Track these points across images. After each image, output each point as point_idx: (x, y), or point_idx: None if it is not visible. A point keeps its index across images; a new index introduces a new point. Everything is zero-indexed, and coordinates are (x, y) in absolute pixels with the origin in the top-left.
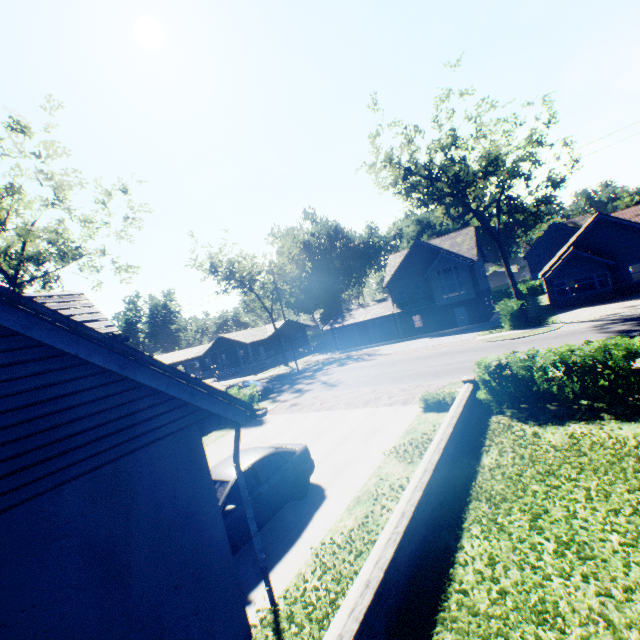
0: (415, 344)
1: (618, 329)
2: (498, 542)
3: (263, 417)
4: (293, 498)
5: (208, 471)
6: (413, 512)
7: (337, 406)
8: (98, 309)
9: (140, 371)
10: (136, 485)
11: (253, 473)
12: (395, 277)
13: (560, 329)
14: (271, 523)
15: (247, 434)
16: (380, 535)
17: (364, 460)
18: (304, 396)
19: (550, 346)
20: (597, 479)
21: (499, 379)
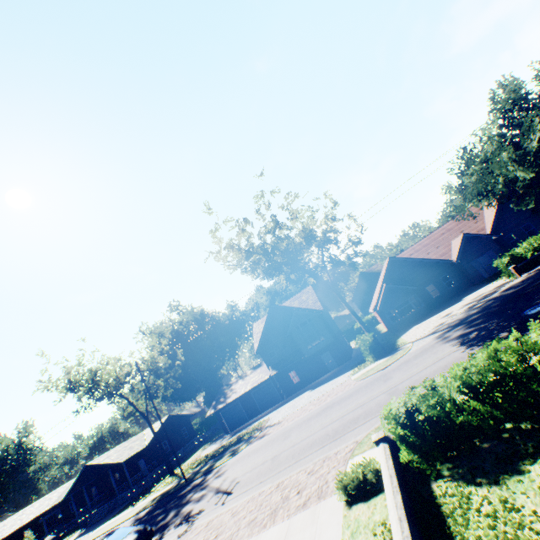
0: (300, 401)
1: (456, 335)
2: None
3: None
4: None
5: None
6: None
7: (238, 534)
8: None
9: None
10: None
11: None
12: (263, 341)
13: (413, 348)
14: None
15: None
16: None
17: None
18: (193, 527)
19: (418, 366)
20: None
21: (416, 428)
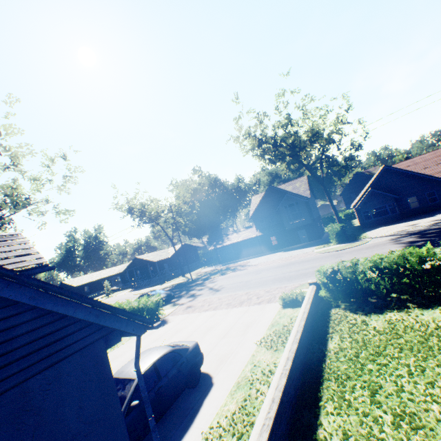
0: (273, 257)
1: (407, 241)
2: (348, 417)
3: (166, 318)
4: (187, 387)
5: (112, 379)
6: (281, 397)
7: (220, 306)
8: (31, 245)
9: (49, 300)
10: (43, 402)
11: (154, 370)
12: (257, 211)
13: (369, 242)
14: (170, 411)
15: (154, 332)
16: (256, 421)
17: (241, 350)
18: (196, 299)
19: (364, 254)
20: (413, 356)
21: (334, 281)
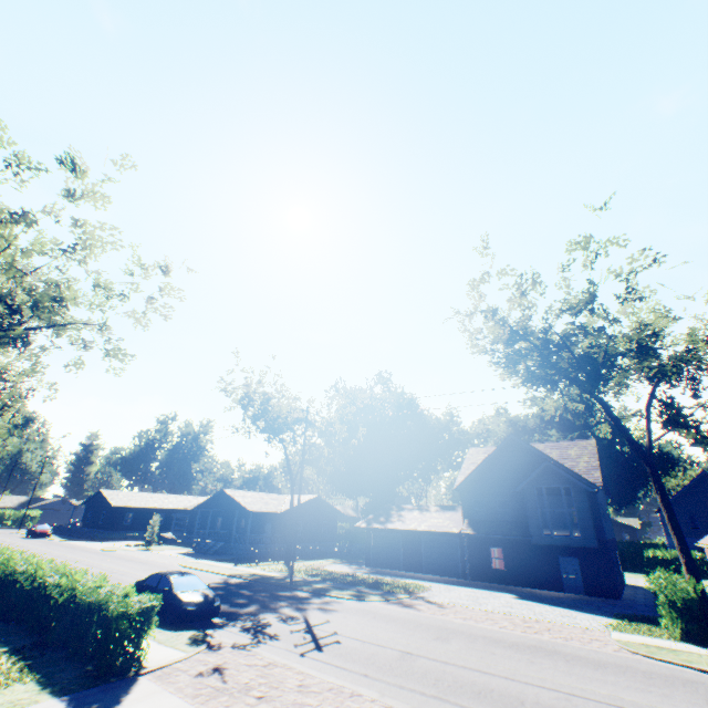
0: (490, 600)
1: None
2: None
3: (135, 681)
4: None
5: None
6: None
7: None
8: None
9: None
10: None
11: None
12: (473, 478)
13: None
14: None
15: None
16: None
17: None
18: (252, 651)
19: None
20: None
21: None
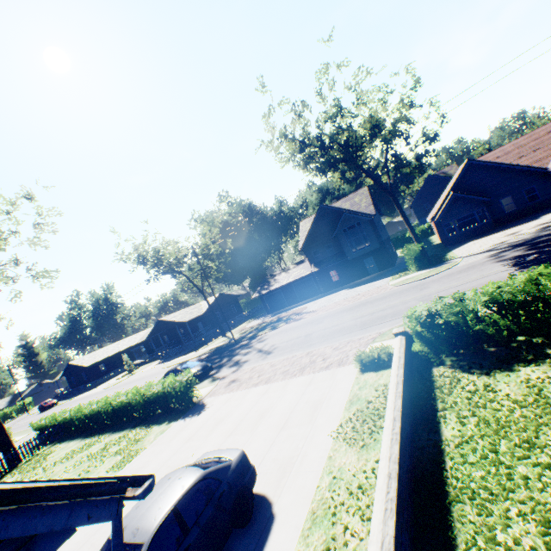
0: (336, 297)
1: (513, 255)
2: None
3: (203, 401)
4: (235, 528)
5: None
6: None
7: (274, 377)
8: None
9: None
10: None
11: (176, 519)
12: (308, 240)
13: (461, 263)
14: None
15: (187, 426)
16: None
17: (311, 449)
18: (242, 369)
19: (459, 281)
20: None
21: (432, 329)
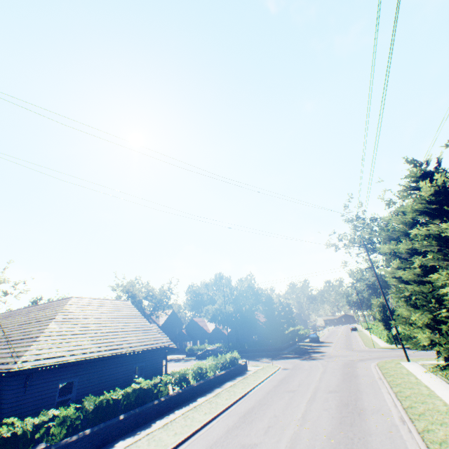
0: None
1: None
2: None
3: None
4: None
5: None
6: None
7: None
8: None
9: None
10: None
11: None
12: None
13: None
14: None
15: None
16: None
17: None
18: None
19: None
20: None
21: None
